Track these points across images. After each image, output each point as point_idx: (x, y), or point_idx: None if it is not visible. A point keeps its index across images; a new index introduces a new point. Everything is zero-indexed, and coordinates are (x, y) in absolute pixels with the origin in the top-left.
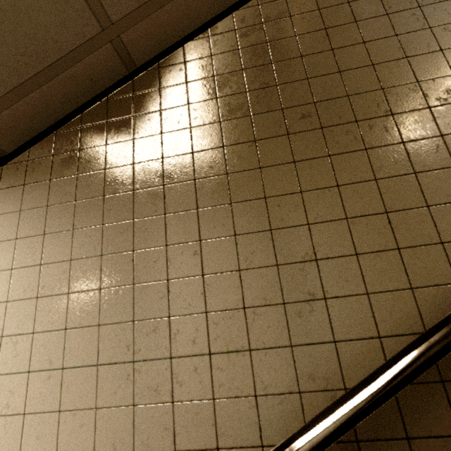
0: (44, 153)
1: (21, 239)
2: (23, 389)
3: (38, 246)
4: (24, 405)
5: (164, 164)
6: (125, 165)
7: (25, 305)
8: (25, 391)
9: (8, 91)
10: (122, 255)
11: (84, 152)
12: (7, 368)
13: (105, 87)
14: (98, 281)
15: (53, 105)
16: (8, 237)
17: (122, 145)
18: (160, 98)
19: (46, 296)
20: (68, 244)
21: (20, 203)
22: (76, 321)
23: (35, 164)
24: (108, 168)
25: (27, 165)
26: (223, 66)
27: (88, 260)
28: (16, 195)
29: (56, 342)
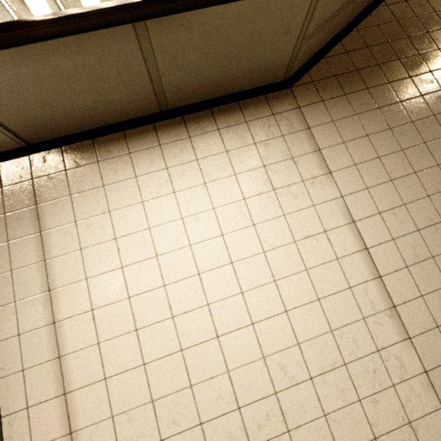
0: (325, 75)
1: (349, 142)
2: (421, 242)
3: (367, 145)
4: (428, 252)
5: (434, 75)
6: (403, 78)
7: (384, 187)
8: (423, 243)
9: (336, 10)
10: (440, 140)
11: (362, 71)
12: (398, 232)
13: (350, 20)
14: (432, 160)
15: (331, 31)
16: (335, 142)
17: (392, 64)
18: (401, 28)
19: (398, 178)
20: (392, 139)
21: (328, 115)
22: (433, 189)
23: (322, 84)
24: (391, 81)
25: (315, 85)
26: (438, 5)
27: (416, 147)
28: (320, 109)
29: (426, 206)
